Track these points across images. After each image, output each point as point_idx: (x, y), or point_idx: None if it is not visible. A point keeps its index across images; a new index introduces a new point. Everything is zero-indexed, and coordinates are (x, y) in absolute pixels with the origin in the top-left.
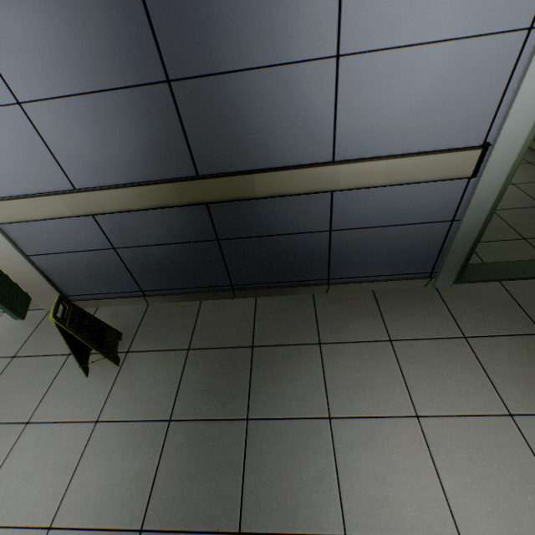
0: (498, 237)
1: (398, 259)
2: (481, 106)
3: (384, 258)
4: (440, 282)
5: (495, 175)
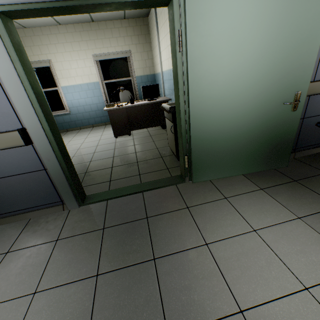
0: (128, 175)
1: (32, 196)
2: (4, 111)
3: (22, 196)
4: (71, 206)
5: (42, 143)
